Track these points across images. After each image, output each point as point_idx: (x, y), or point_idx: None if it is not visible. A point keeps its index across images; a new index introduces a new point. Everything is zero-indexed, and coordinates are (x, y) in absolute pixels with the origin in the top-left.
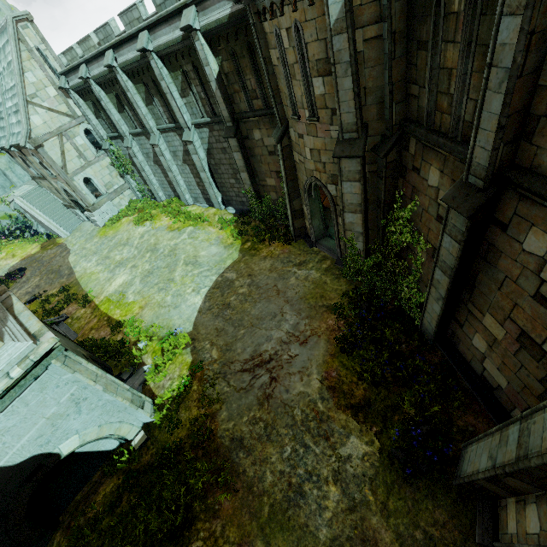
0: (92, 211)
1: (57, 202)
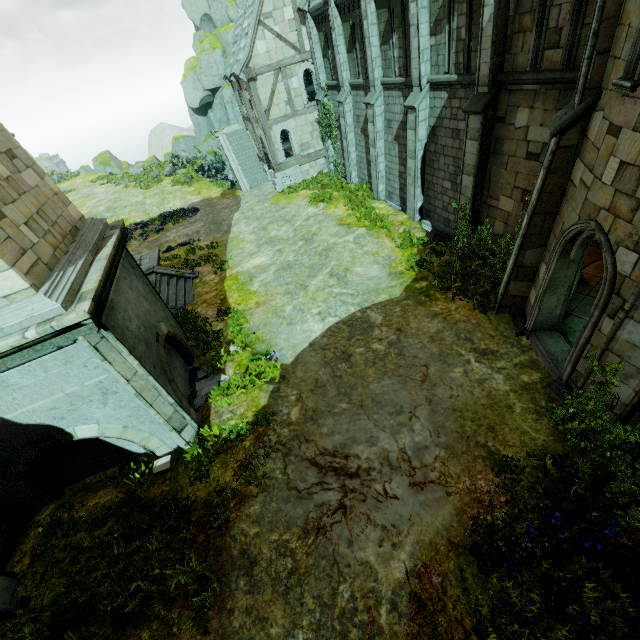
0: (276, 171)
1: (254, 150)
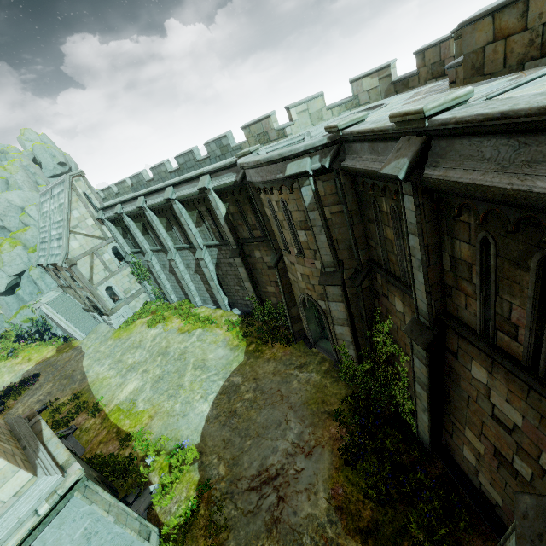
0: (110, 315)
1: (78, 306)
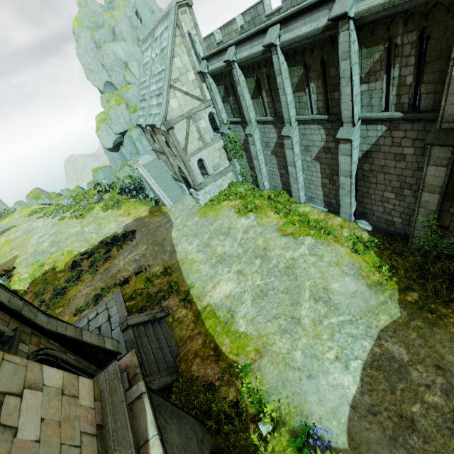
0: (198, 190)
1: (168, 173)
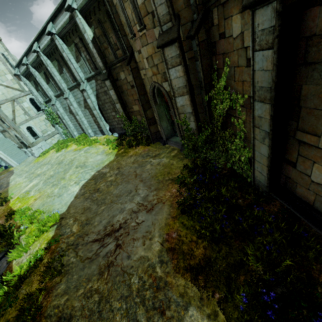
0: (31, 147)
1: (14, 146)
